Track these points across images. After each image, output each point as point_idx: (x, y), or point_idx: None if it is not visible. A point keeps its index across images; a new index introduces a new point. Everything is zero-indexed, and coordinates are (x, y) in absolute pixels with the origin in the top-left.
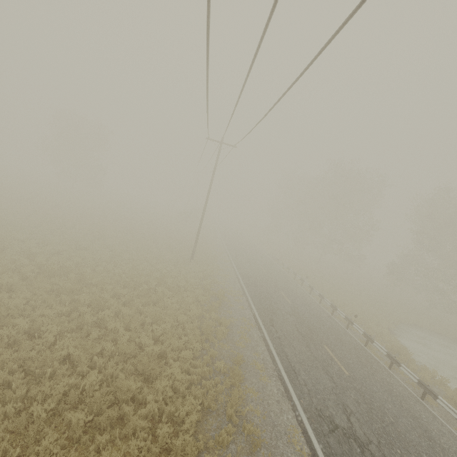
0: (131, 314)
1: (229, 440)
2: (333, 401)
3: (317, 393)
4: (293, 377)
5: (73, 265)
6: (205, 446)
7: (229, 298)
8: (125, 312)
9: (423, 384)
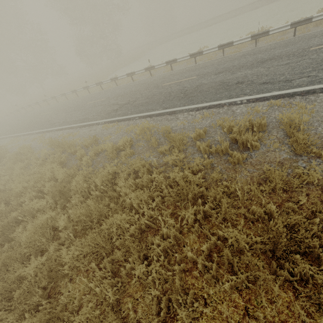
0: None
1: (85, 153)
2: (108, 108)
3: (100, 112)
4: (86, 120)
5: None
6: (78, 167)
7: (11, 146)
8: None
9: (128, 73)
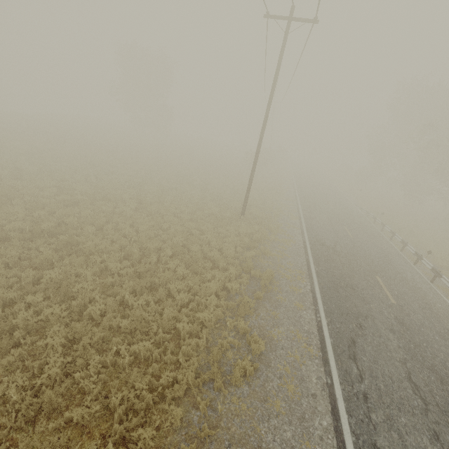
0: (106, 309)
1: None
2: None
3: None
4: None
5: (75, 222)
6: None
7: (281, 284)
8: (90, 308)
9: None
